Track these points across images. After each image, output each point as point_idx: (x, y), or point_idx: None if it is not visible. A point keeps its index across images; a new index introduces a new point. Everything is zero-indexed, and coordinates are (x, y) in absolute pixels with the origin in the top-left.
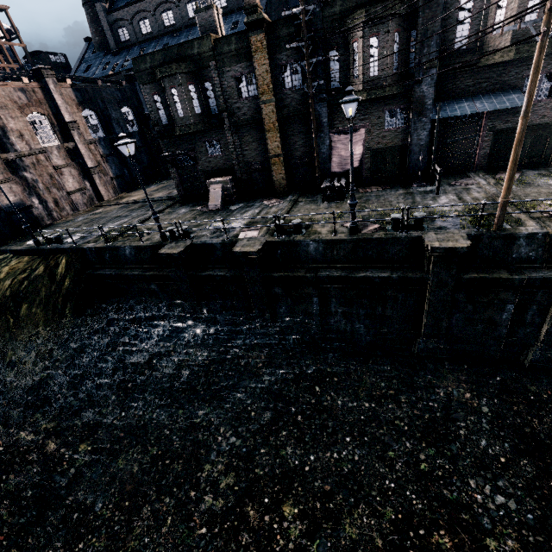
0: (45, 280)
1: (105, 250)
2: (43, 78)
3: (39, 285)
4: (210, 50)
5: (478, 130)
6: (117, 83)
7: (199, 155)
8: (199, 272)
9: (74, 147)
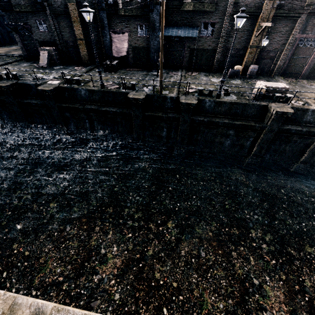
0: None
1: None
2: None
3: None
4: None
5: (183, 46)
6: None
7: (33, 29)
8: (23, 100)
9: None
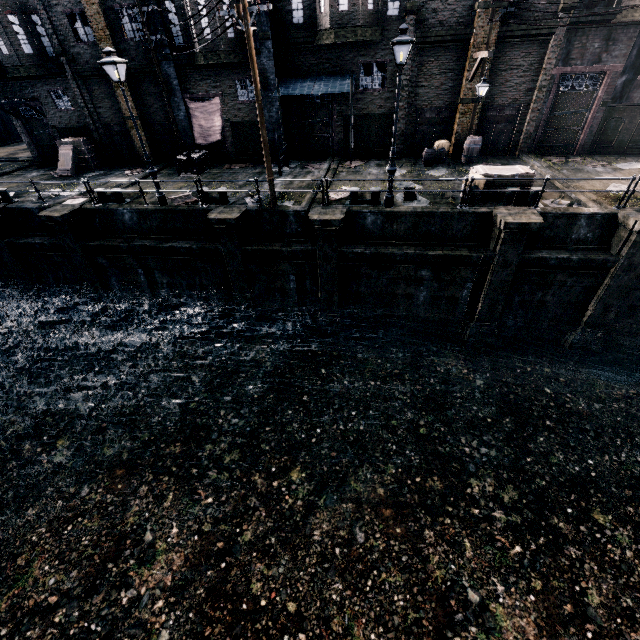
0: None
1: None
2: None
3: None
4: None
5: (330, 114)
6: None
7: (46, 107)
8: (17, 240)
9: None
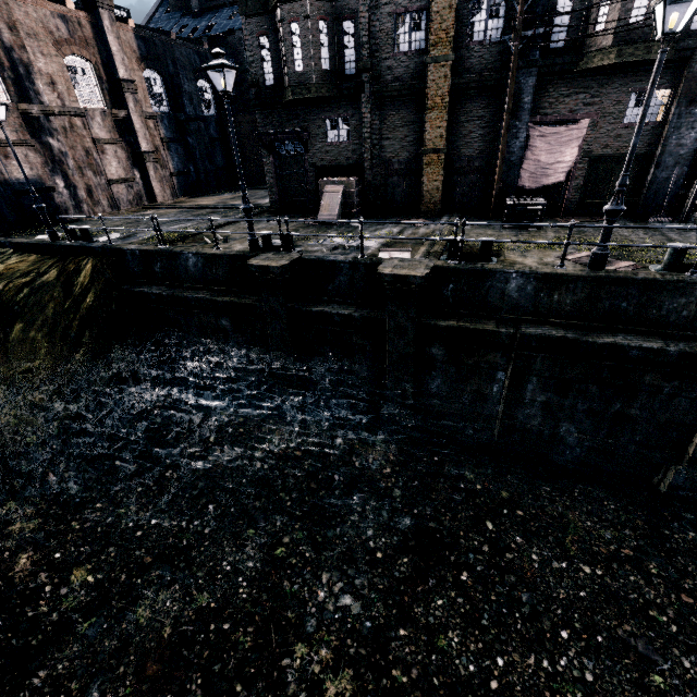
0: (56, 291)
1: (156, 256)
2: (96, 7)
3: (45, 298)
4: None
5: None
6: (197, 44)
7: (313, 140)
8: (307, 306)
9: (126, 119)
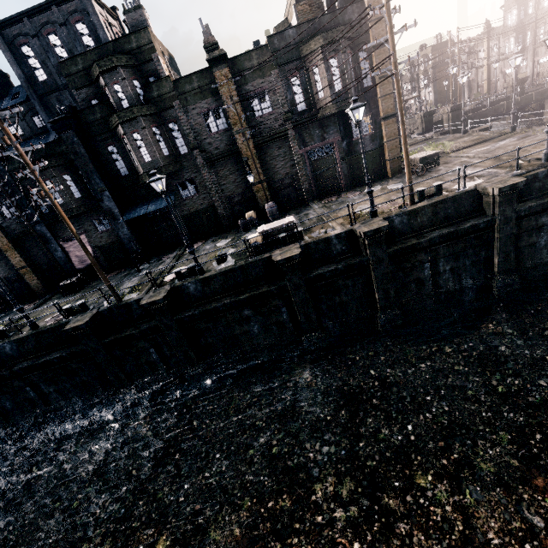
0: None
1: None
2: None
3: None
4: None
5: (170, 219)
6: None
7: None
8: None
9: None
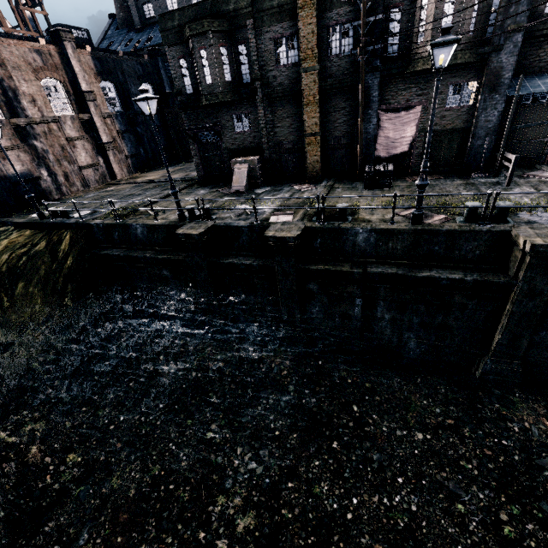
0: (45, 257)
1: (114, 228)
2: (61, 41)
3: (38, 262)
4: (249, 5)
5: None
6: (139, 56)
7: (224, 131)
8: (220, 259)
9: (89, 120)
